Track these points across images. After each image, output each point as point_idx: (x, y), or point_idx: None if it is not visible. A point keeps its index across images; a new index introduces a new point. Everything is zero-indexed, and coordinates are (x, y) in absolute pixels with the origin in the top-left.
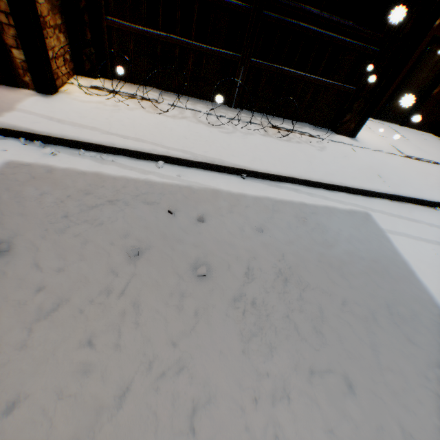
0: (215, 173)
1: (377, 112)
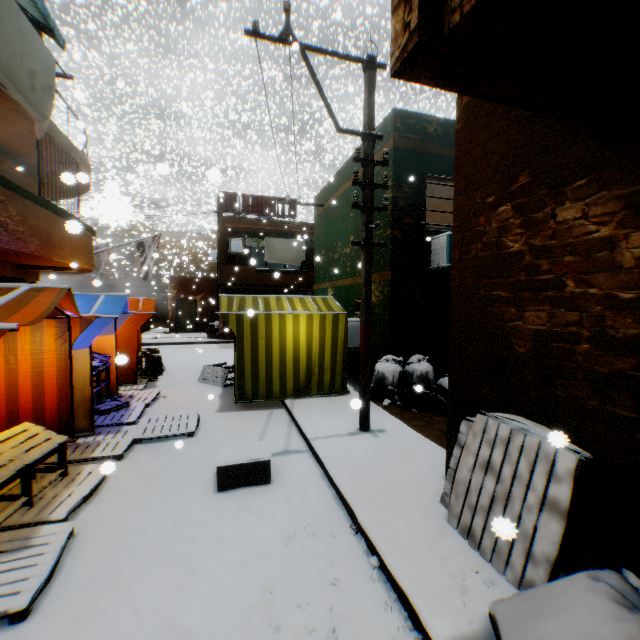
0: None
1: (175, 330)
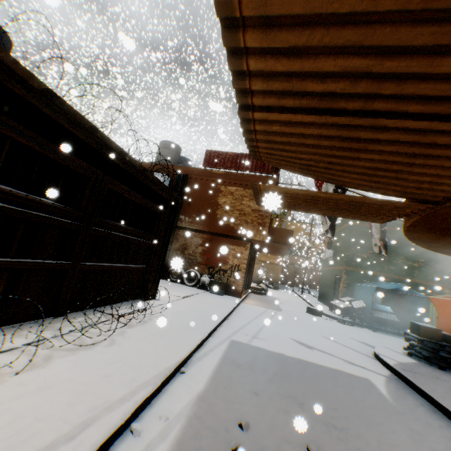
0: (168, 387)
1: None
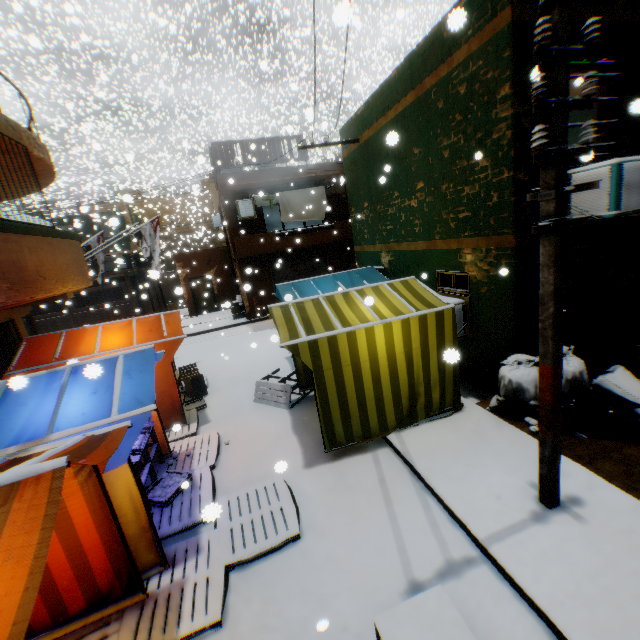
0: None
1: (196, 312)
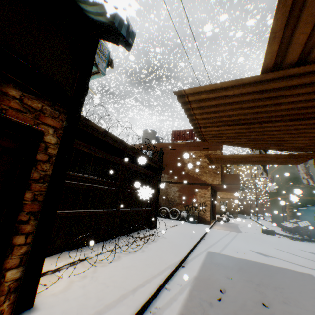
0: (177, 272)
1: None
